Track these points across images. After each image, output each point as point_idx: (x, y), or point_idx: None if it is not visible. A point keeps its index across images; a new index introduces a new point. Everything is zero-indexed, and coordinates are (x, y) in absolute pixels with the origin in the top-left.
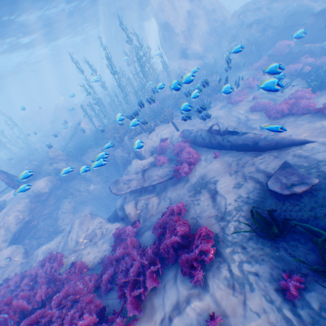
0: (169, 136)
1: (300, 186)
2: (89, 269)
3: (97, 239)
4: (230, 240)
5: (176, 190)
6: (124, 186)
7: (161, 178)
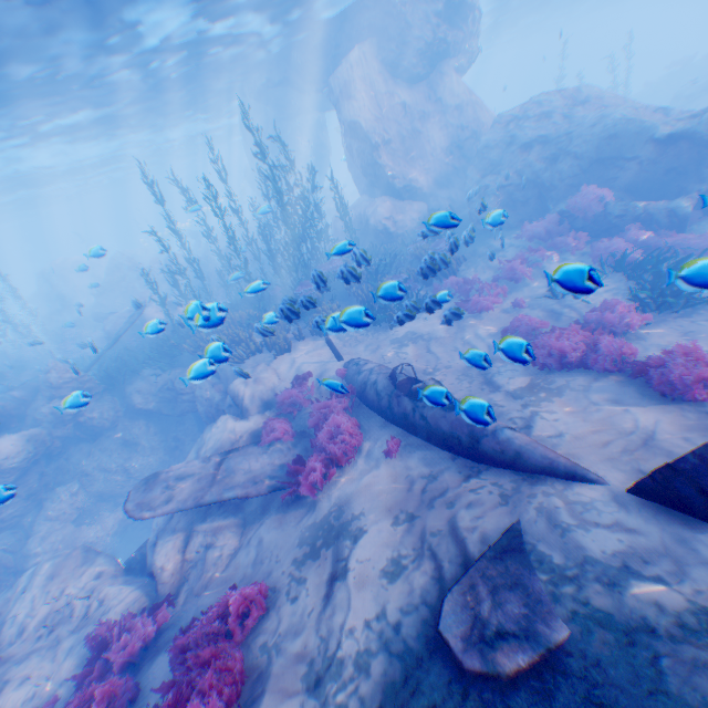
0: (316, 369)
1: (516, 647)
2: None
3: (67, 633)
4: None
5: (279, 527)
6: (161, 496)
7: (252, 488)
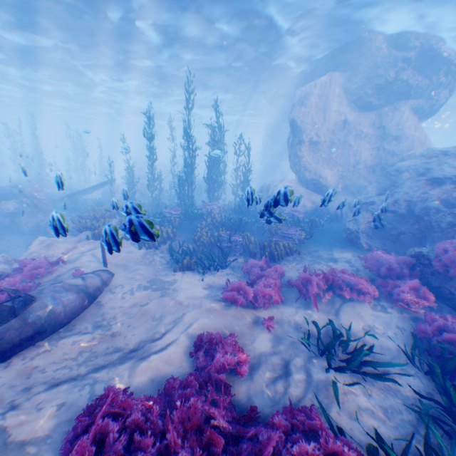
0: (83, 262)
1: None
2: None
3: None
4: None
5: None
6: None
7: None
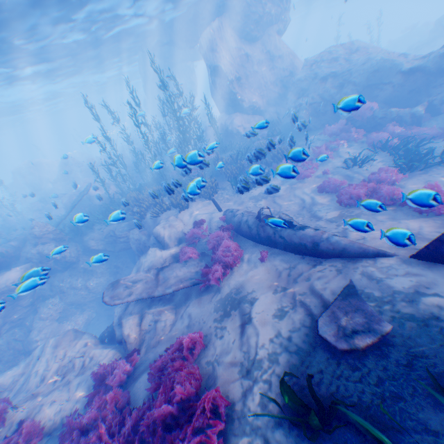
0: (206, 217)
1: (364, 335)
2: (45, 435)
3: (73, 376)
4: (251, 422)
5: (200, 305)
6: (125, 292)
7: (180, 284)
